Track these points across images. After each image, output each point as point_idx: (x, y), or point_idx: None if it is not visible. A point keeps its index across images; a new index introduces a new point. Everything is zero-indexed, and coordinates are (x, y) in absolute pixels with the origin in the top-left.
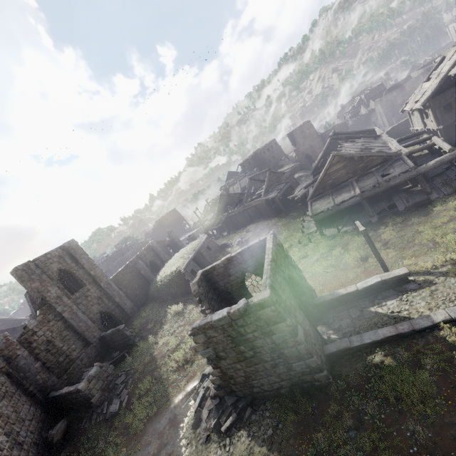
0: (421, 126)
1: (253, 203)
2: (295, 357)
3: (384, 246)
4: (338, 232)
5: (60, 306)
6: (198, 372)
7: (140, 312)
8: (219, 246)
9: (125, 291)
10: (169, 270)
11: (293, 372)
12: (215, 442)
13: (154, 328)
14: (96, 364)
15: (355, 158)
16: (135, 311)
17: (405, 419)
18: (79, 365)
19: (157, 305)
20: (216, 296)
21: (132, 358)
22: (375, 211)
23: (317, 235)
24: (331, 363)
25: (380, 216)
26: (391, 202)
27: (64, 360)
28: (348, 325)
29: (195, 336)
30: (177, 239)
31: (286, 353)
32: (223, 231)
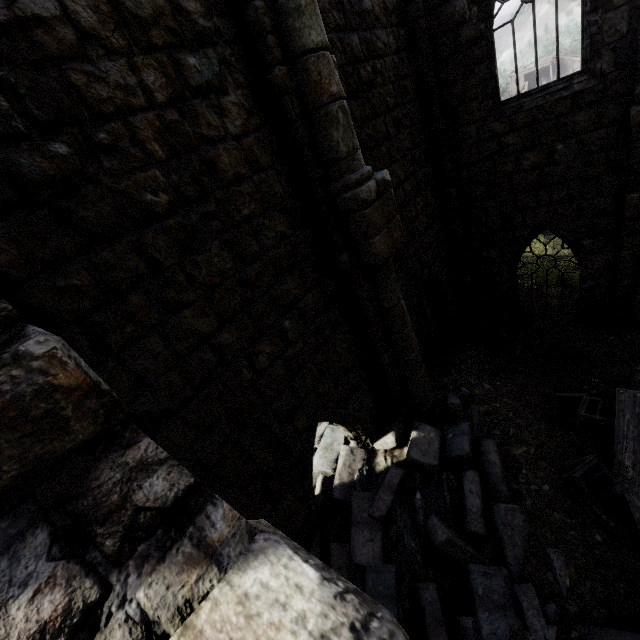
0: None
1: None
2: None
3: None
4: None
5: None
6: None
7: None
8: None
9: None
10: None
11: None
12: None
13: None
14: None
15: None
16: None
17: None
18: None
19: None
20: None
21: None
22: None
23: None
24: None
25: None
26: None
27: None
28: None
29: None
30: None
31: None
32: None
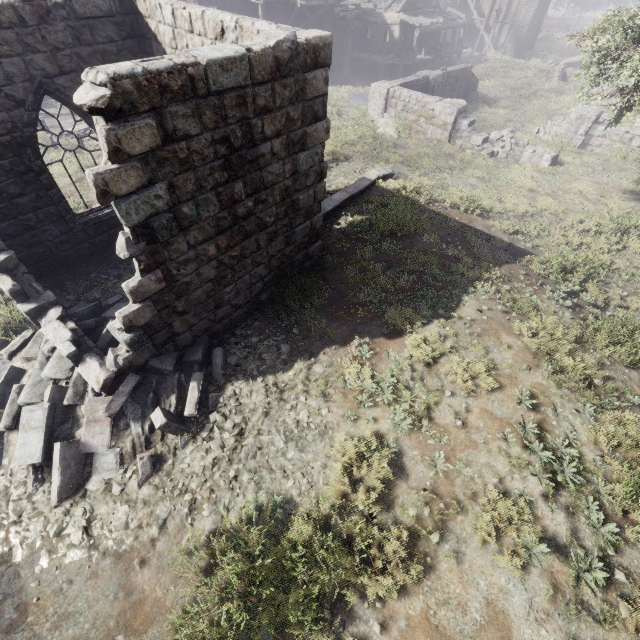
0: None
1: None
2: (305, 212)
3: None
4: None
5: None
6: None
7: None
8: None
9: None
10: None
11: (291, 247)
12: (184, 446)
13: None
14: None
15: None
16: None
17: (416, 239)
18: None
19: None
20: None
21: None
22: None
23: (89, 141)
24: None
25: None
26: None
27: None
28: None
29: (119, 121)
30: None
31: (301, 200)
32: None
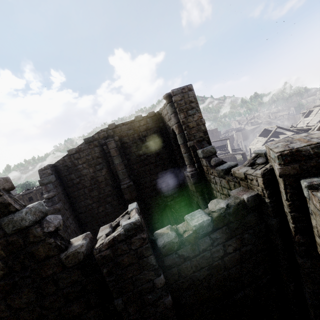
0: None
1: (222, 156)
2: None
3: None
4: None
5: None
6: None
7: None
8: None
9: None
10: None
11: None
12: None
13: None
14: None
15: None
16: None
17: None
18: None
19: None
20: None
21: None
22: None
23: None
24: None
25: None
26: None
27: None
28: None
29: None
30: None
31: None
32: None
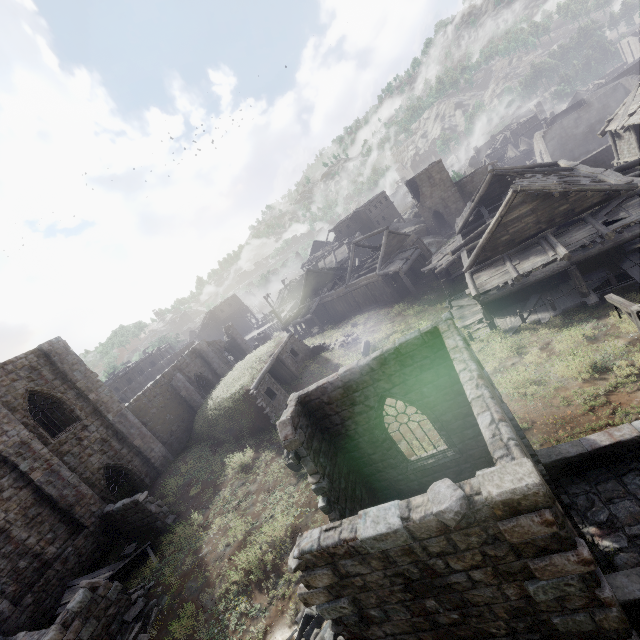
0: (635, 156)
1: (362, 281)
2: (578, 632)
3: (634, 346)
4: (522, 323)
5: (25, 459)
6: (292, 601)
7: (178, 464)
8: (310, 349)
9: (153, 427)
10: (228, 390)
11: None
12: None
13: (203, 496)
14: (84, 584)
15: (555, 195)
16: (168, 460)
17: None
18: (59, 572)
19: (208, 451)
20: (327, 444)
21: (159, 557)
22: (589, 286)
23: (481, 329)
24: (632, 623)
25: (601, 294)
26: (622, 270)
27: (29, 564)
28: (634, 516)
29: (307, 571)
30: (239, 338)
31: (556, 623)
32: (312, 327)
